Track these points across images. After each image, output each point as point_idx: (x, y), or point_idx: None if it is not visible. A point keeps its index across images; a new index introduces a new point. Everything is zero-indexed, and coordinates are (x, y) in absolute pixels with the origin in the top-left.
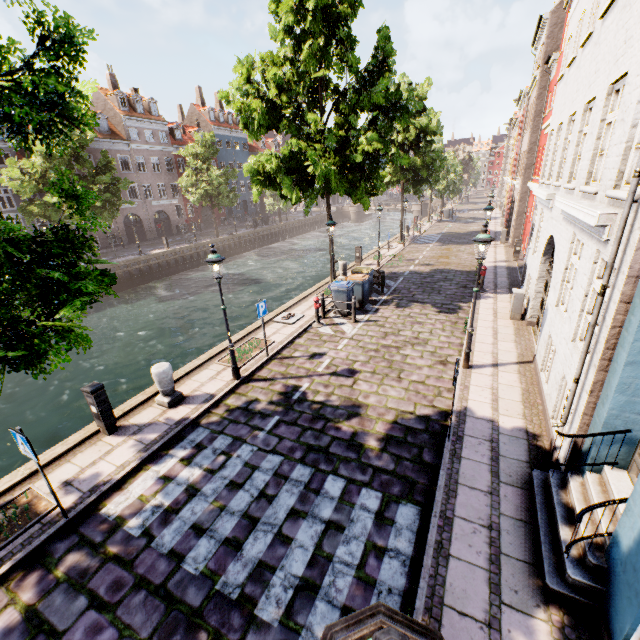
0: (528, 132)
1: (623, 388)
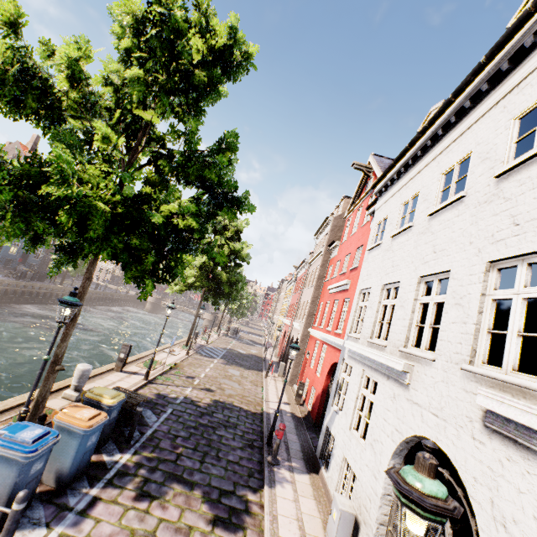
0: (312, 288)
1: None
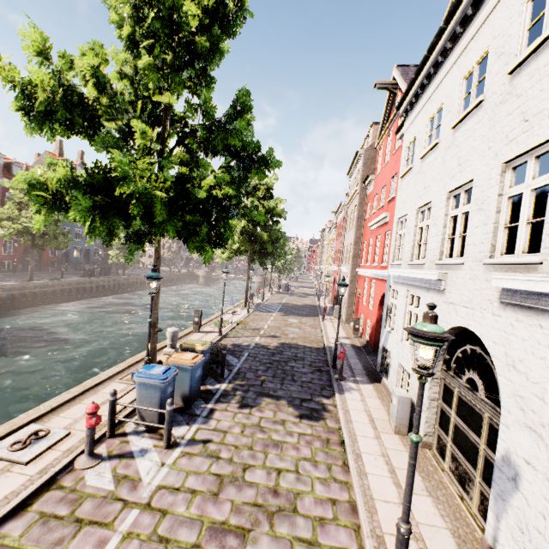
0: (353, 229)
1: None
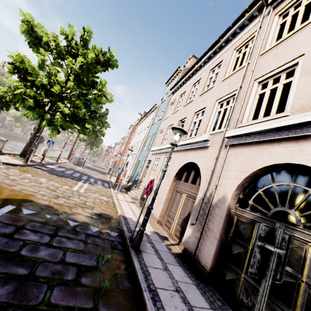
0: (124, 146)
1: (135, 169)
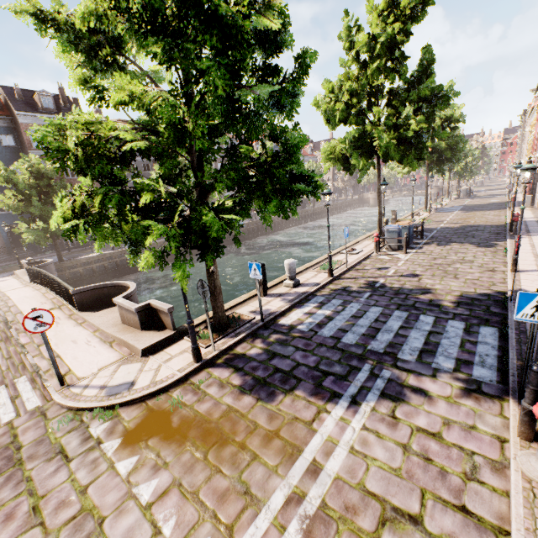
0: None
1: None
